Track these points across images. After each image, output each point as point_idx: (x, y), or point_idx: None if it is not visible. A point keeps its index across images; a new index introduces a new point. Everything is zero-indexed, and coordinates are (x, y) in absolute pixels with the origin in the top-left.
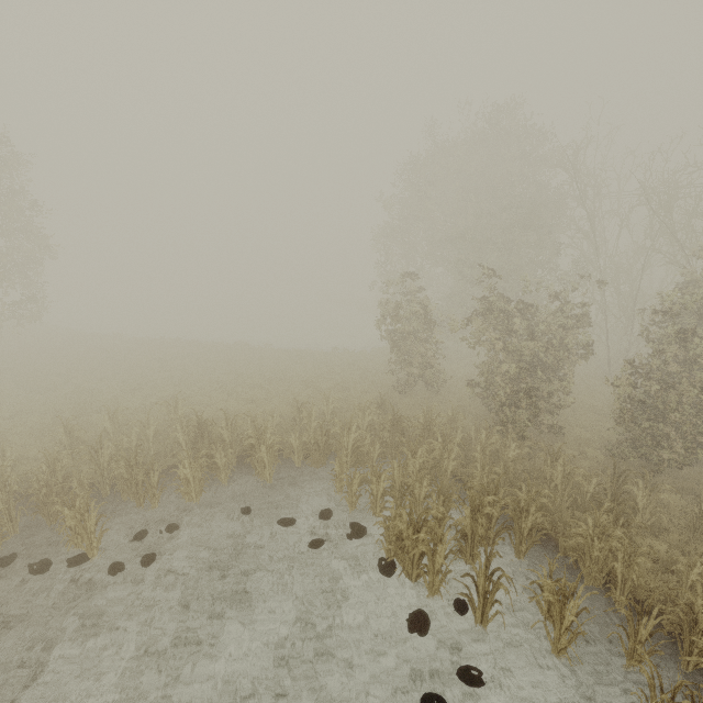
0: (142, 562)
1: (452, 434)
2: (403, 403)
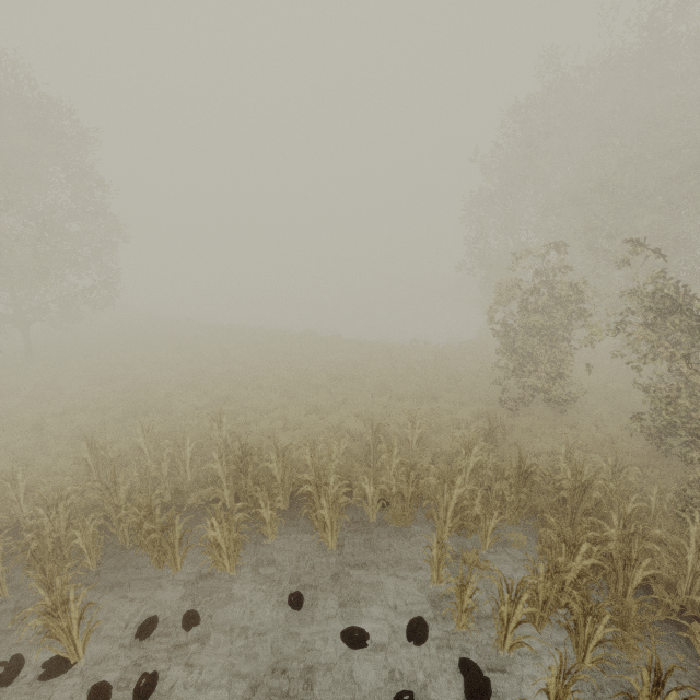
0: (135, 692)
1: (617, 499)
2: (518, 428)
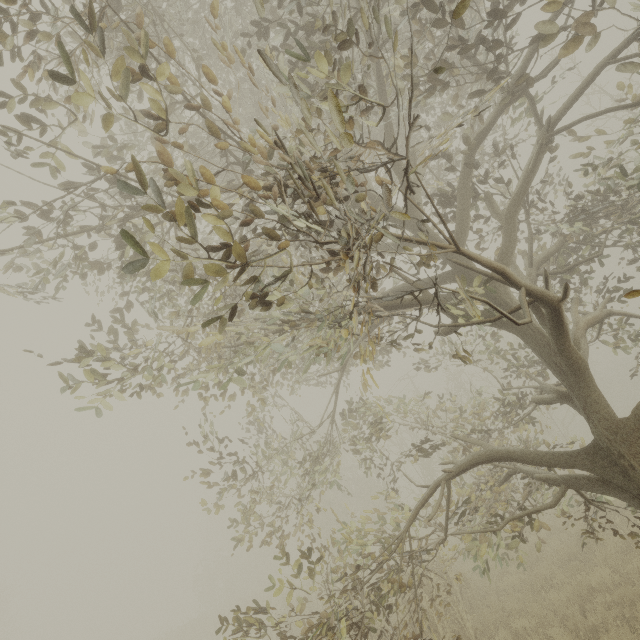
0: None
1: None
2: None
